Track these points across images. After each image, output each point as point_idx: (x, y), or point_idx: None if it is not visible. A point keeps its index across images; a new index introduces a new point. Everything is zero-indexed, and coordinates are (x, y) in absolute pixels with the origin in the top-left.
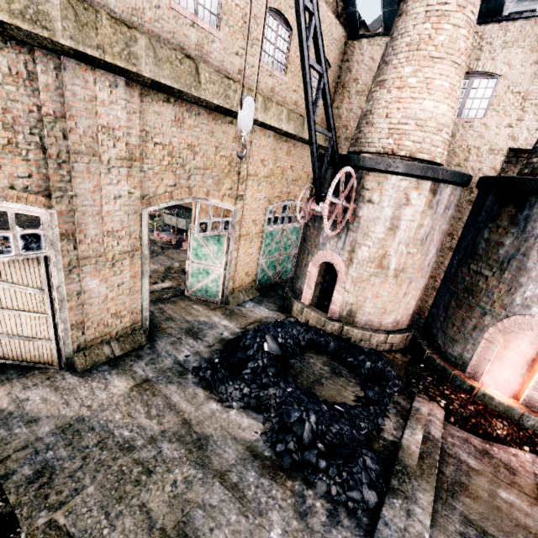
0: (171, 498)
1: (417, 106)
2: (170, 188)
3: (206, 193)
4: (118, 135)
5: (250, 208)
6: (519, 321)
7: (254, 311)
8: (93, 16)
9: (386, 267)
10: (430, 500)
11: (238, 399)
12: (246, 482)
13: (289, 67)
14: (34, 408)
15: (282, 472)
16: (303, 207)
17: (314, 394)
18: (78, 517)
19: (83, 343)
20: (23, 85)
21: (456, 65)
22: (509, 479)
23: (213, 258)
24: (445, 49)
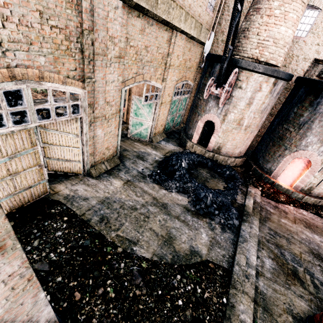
0: (160, 225)
1: (276, 30)
2: (134, 75)
3: (150, 78)
4: (115, 42)
5: (168, 86)
6: (301, 153)
7: (166, 146)
8: None
9: (241, 125)
10: (258, 223)
11: (174, 188)
12: (188, 219)
13: None
14: (83, 194)
15: (200, 215)
16: (191, 85)
17: (206, 186)
18: (127, 233)
19: (93, 163)
20: (74, 9)
21: (303, 3)
22: (285, 216)
23: (146, 116)
24: None
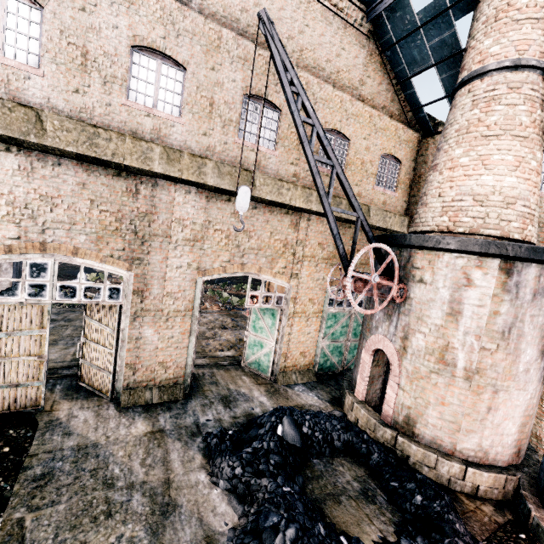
0: None
1: (472, 182)
2: (224, 263)
3: (258, 270)
4: (186, 224)
5: (307, 286)
6: None
7: (300, 395)
8: (179, 155)
9: (451, 364)
10: None
11: (227, 478)
12: None
13: (348, 167)
14: (75, 425)
15: None
16: None
17: (319, 509)
18: (38, 526)
19: (132, 383)
20: (132, 196)
21: (519, 138)
22: None
23: (267, 331)
24: (501, 126)
